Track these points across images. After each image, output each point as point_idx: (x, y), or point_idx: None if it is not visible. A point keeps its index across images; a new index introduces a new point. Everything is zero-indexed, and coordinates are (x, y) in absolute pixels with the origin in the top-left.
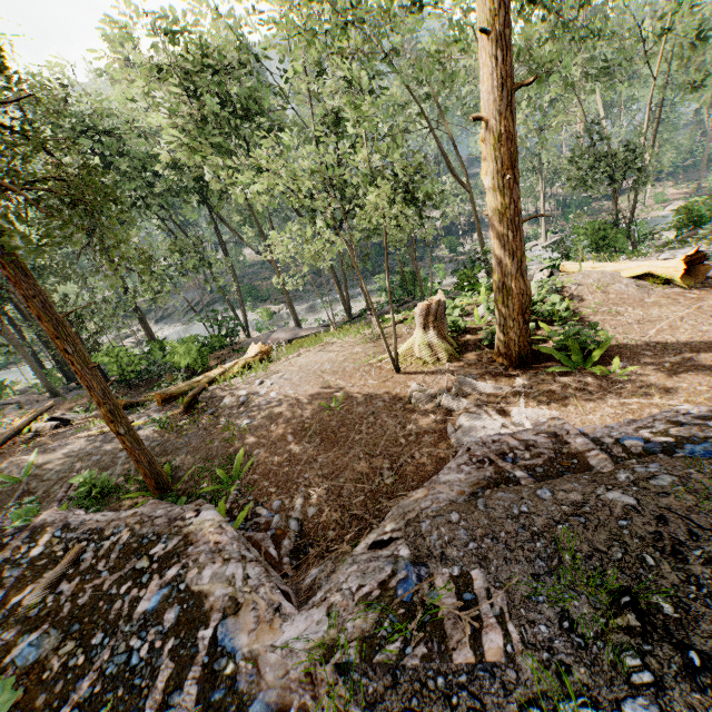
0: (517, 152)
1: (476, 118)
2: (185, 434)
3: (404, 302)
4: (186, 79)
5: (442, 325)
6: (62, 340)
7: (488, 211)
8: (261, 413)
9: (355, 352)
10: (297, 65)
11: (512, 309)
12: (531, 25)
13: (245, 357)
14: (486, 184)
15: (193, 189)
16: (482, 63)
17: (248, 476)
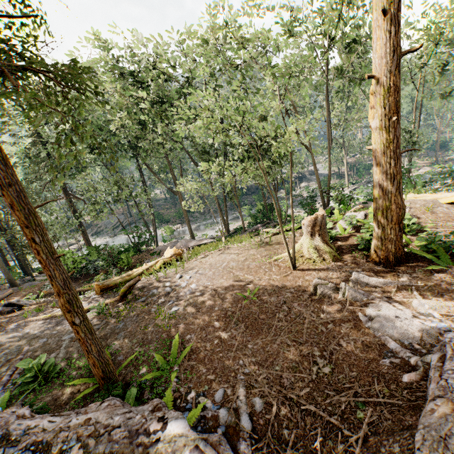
0: (399, 102)
1: (369, 76)
2: (121, 319)
3: (266, 223)
4: (131, 78)
5: (324, 233)
6: (31, 230)
7: (372, 146)
8: (187, 301)
9: (251, 254)
10: (206, 70)
11: (390, 220)
12: (351, 54)
13: (163, 258)
14: (373, 125)
15: (128, 146)
16: (374, 38)
17: (185, 362)
